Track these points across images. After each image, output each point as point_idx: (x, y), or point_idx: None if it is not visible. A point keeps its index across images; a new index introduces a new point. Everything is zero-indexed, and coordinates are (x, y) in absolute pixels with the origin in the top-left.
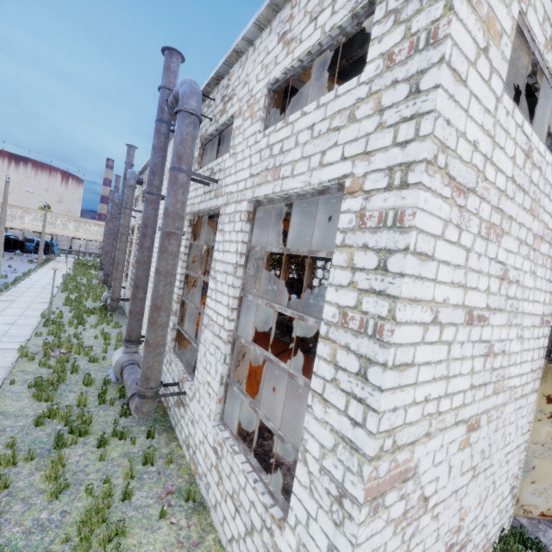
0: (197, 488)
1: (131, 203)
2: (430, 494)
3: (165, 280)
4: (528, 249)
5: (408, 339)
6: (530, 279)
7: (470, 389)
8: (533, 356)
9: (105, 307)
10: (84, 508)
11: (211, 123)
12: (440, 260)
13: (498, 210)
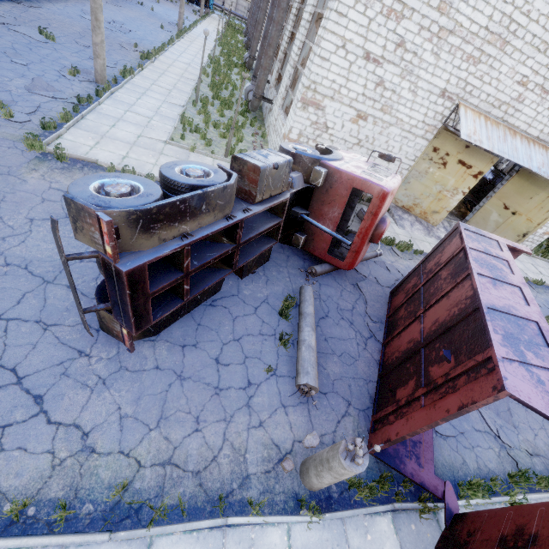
0: (267, 139)
1: None
2: (330, 127)
3: (276, 27)
4: (431, 35)
5: (328, 48)
6: (430, 57)
7: (362, 95)
8: (427, 113)
9: (244, 65)
10: (230, 120)
11: None
12: (350, 19)
13: (400, 2)
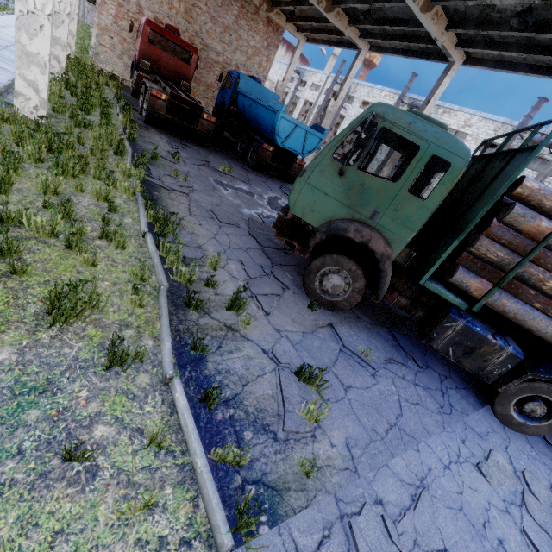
0: None
1: None
2: None
3: None
4: None
5: None
6: None
7: None
8: None
9: None
10: None
11: (550, 155)
12: None
13: None
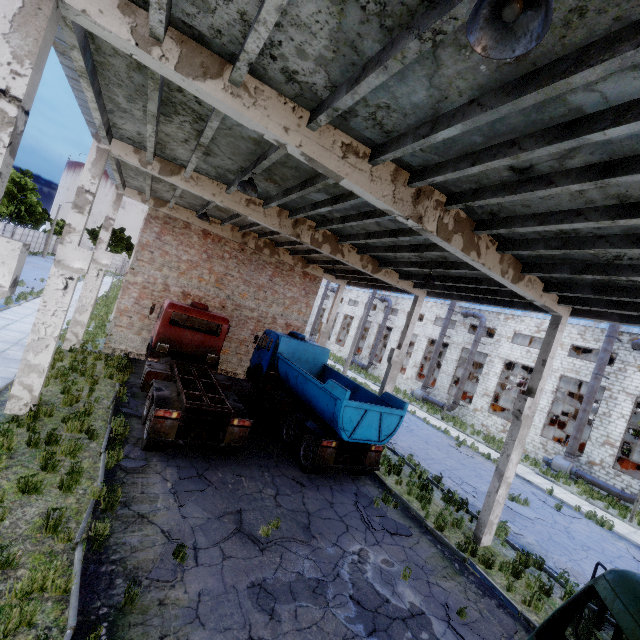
0: None
1: (480, 339)
2: None
3: None
4: None
5: None
6: None
7: None
8: None
9: (427, 403)
10: None
11: None
12: None
13: None
